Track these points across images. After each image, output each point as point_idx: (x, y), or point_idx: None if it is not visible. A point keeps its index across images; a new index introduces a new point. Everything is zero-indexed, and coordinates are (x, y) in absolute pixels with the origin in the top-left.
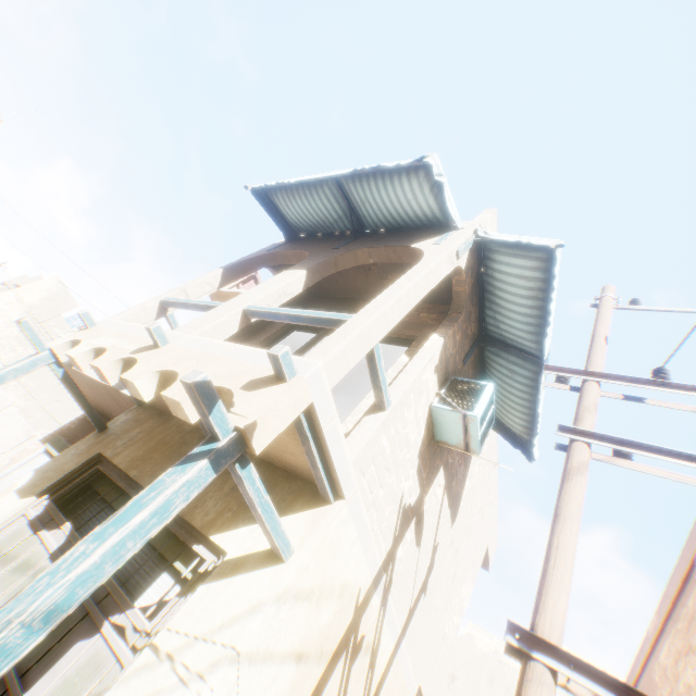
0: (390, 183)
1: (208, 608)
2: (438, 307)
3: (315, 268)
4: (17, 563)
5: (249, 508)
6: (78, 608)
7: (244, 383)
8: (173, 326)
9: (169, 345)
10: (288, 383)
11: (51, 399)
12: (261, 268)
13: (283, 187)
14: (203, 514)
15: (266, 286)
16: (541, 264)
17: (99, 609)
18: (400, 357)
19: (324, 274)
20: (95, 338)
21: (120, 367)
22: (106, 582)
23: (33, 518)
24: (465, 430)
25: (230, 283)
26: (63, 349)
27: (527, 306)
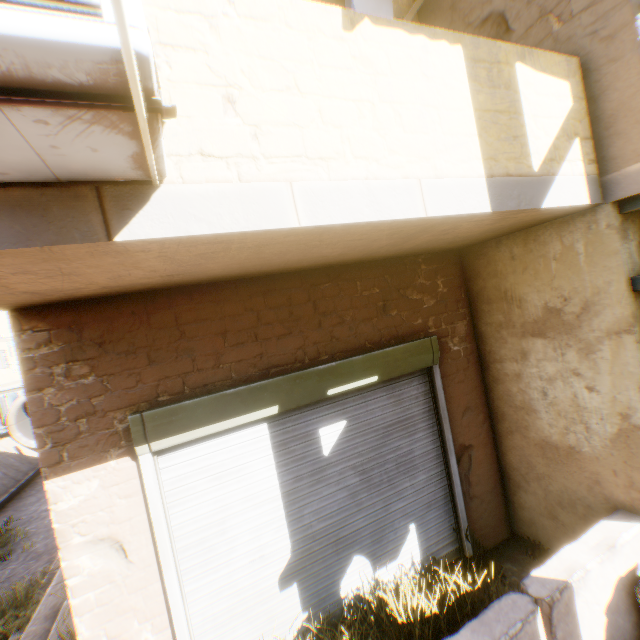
0: None
1: None
2: None
3: None
4: None
5: None
6: None
7: None
8: None
9: None
10: None
11: None
12: None
13: None
14: None
15: None
16: None
17: None
18: None
19: None
20: None
21: None
22: None
23: None
24: None
25: None
26: None
27: None
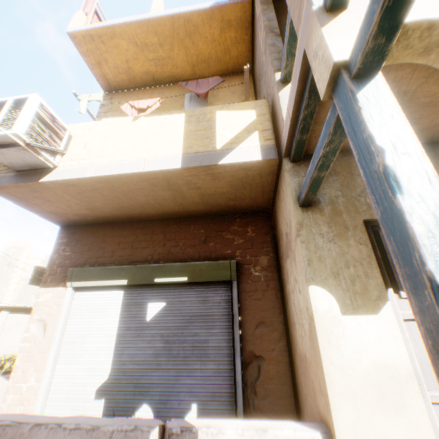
0: None
1: None
2: None
3: None
4: None
5: None
6: None
7: None
8: None
9: None
10: None
11: None
12: None
13: None
14: None
15: None
16: None
17: None
18: None
19: None
20: None
21: None
22: None
23: None
24: None
25: None
26: None
27: None
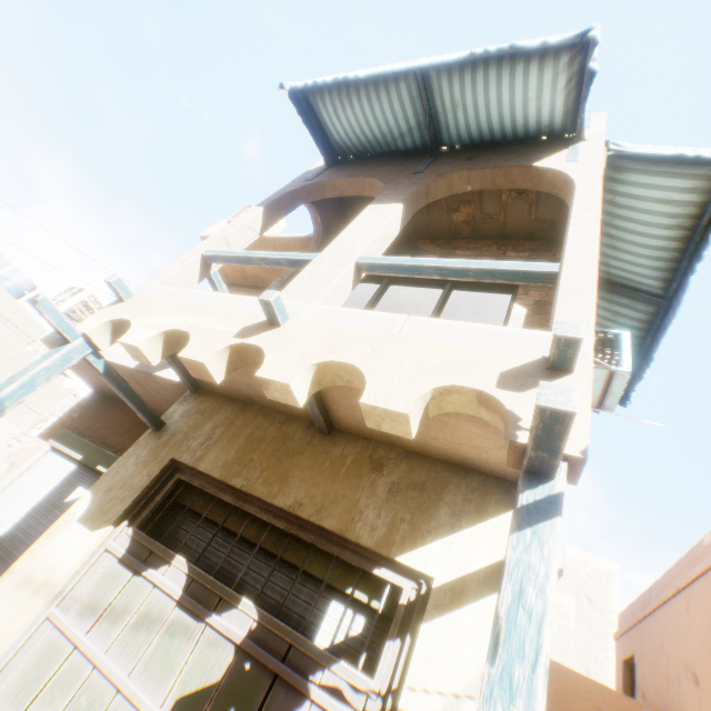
0: (510, 75)
1: (450, 654)
2: (524, 243)
3: (409, 200)
4: (133, 618)
5: (428, 515)
6: (257, 670)
7: (494, 378)
8: (218, 288)
9: (291, 321)
10: (576, 375)
11: (4, 378)
12: (304, 203)
13: (334, 87)
14: (369, 530)
15: (364, 228)
16: (700, 184)
17: (291, 669)
18: (513, 307)
19: (415, 208)
20: (149, 316)
21: (224, 357)
22: (278, 631)
23: (121, 554)
24: (606, 387)
25: (271, 225)
26: (100, 334)
27: (663, 237)
